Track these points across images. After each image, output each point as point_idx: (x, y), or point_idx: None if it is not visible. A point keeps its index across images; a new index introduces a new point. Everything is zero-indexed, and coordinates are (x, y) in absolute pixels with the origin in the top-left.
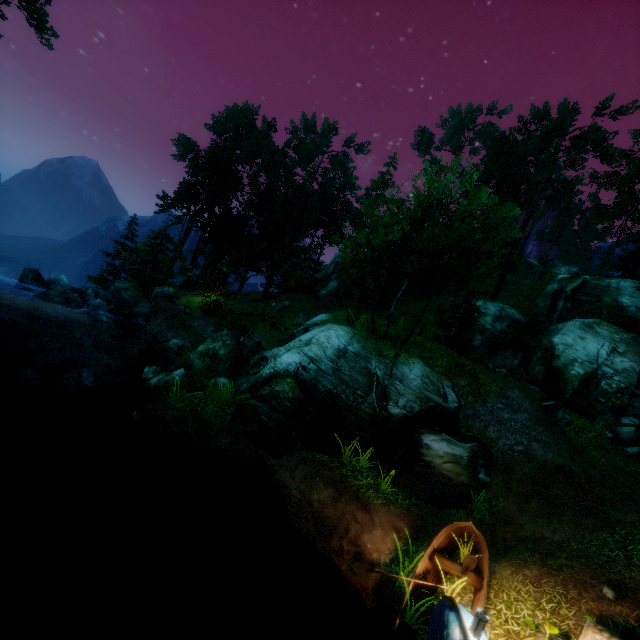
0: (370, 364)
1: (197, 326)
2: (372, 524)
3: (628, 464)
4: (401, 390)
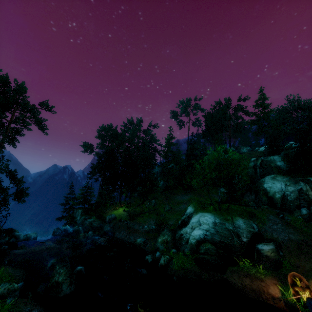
0: (226, 225)
1: (137, 228)
2: (268, 285)
3: None
4: (241, 231)
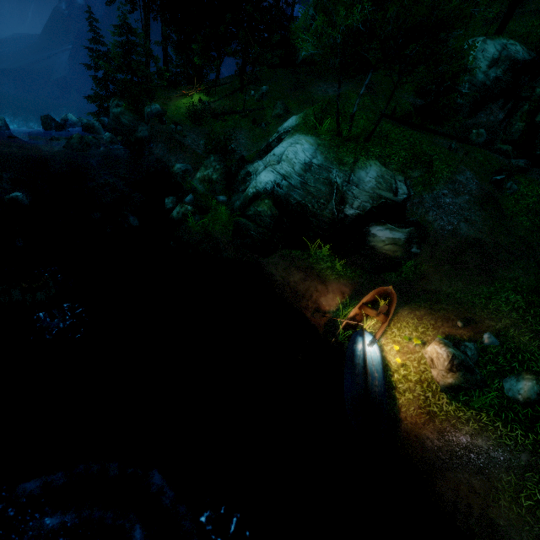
0: (331, 174)
1: (190, 143)
2: (327, 291)
3: None
4: (356, 194)
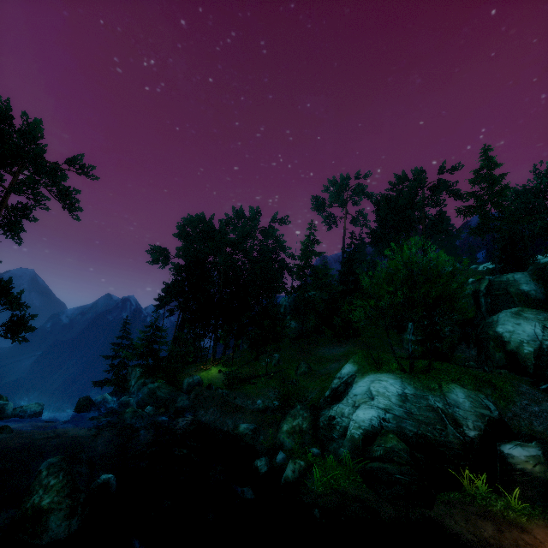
0: (429, 400)
1: (241, 404)
2: (540, 542)
3: None
4: (463, 414)
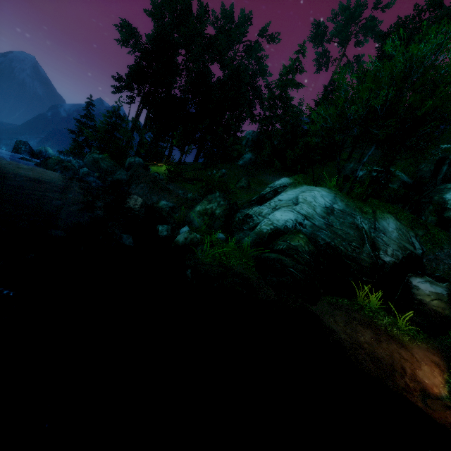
0: (356, 220)
1: (172, 190)
2: (416, 360)
3: None
4: (386, 241)
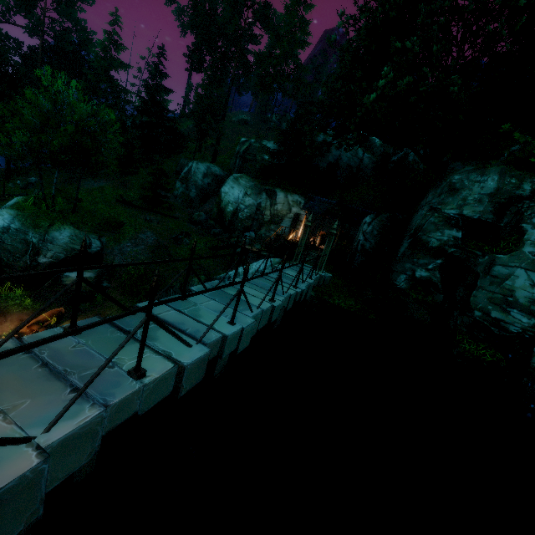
0: (28, 235)
1: None
2: (5, 321)
3: (207, 260)
4: (50, 248)
